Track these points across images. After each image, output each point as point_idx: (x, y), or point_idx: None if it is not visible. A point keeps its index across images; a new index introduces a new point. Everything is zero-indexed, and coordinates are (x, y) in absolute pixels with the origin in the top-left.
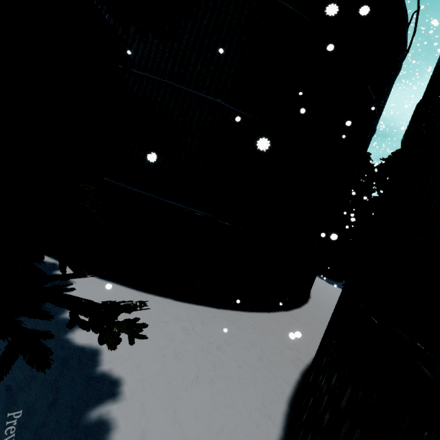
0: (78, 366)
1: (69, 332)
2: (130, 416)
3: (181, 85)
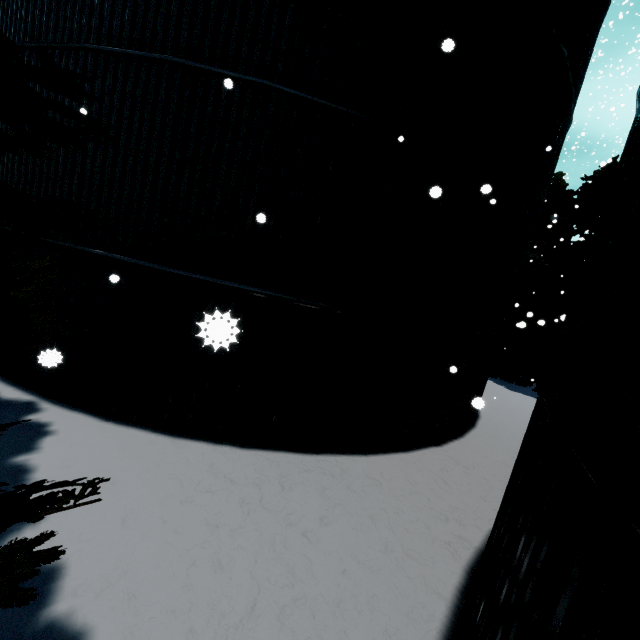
0: (2, 611)
1: (8, 535)
2: None
3: (198, 62)
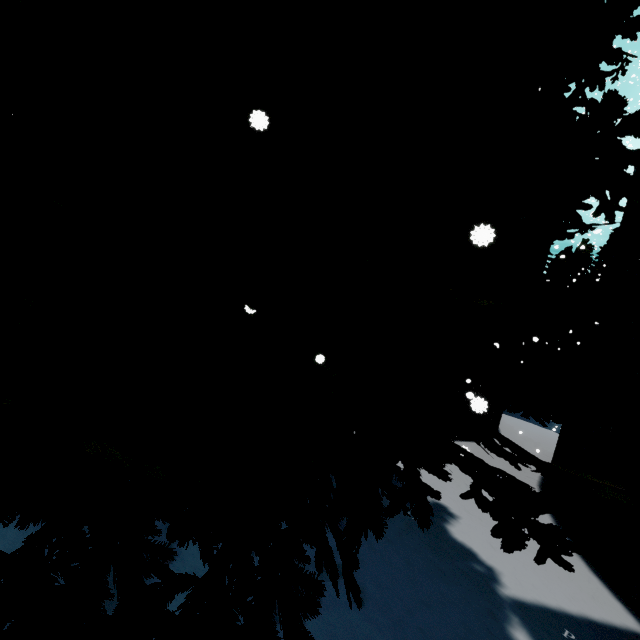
0: None
1: None
2: (450, 502)
3: None
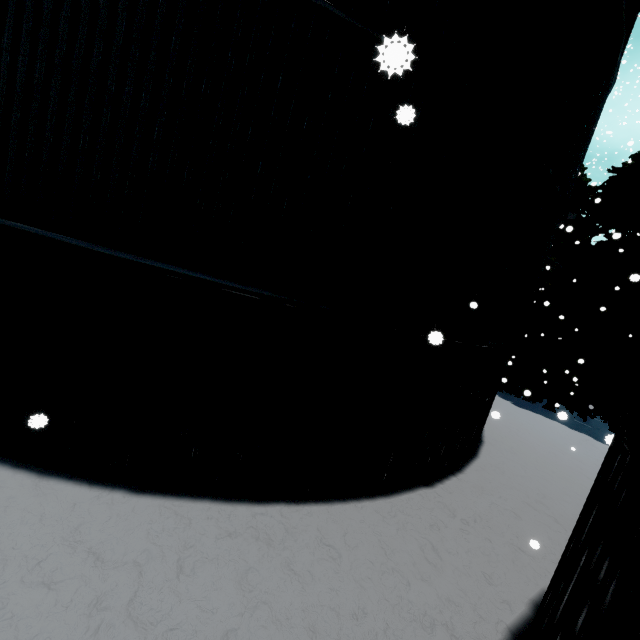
0: None
1: None
2: None
3: None
